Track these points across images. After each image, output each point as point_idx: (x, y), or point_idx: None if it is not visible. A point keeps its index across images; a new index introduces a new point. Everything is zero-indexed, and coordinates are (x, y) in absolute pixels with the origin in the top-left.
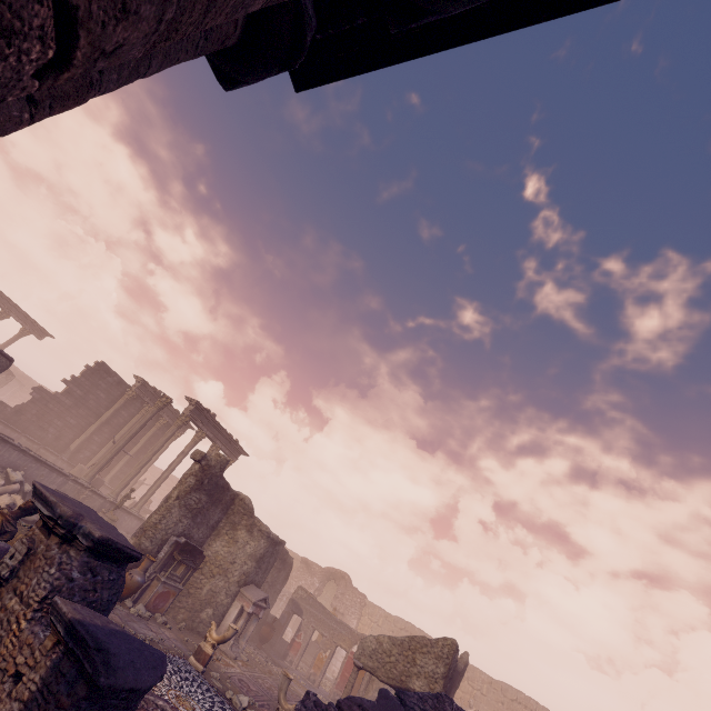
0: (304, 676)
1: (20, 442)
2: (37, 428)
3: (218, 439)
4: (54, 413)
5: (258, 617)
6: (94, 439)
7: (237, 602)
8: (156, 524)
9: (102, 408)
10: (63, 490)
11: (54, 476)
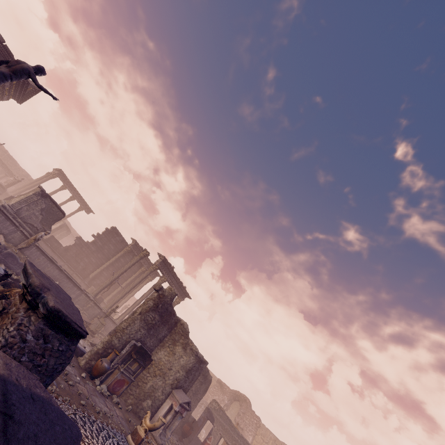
0: None
1: (64, 268)
2: (74, 261)
3: (173, 284)
4: (85, 254)
5: (182, 415)
6: (104, 273)
7: (168, 400)
8: (123, 329)
9: (111, 255)
10: (79, 299)
11: (75, 289)
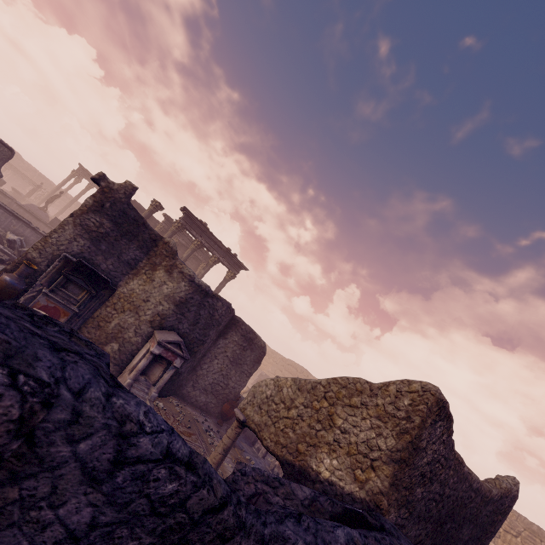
0: (269, 466)
1: None
2: None
3: (214, 250)
4: None
5: (173, 365)
6: None
7: (148, 343)
8: (46, 238)
9: None
10: None
11: None
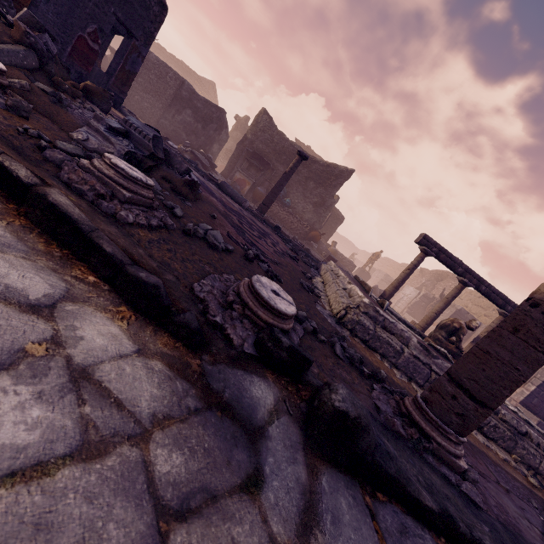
0: None
1: None
2: None
3: None
4: None
5: None
6: None
7: None
8: None
9: None
10: None
11: None
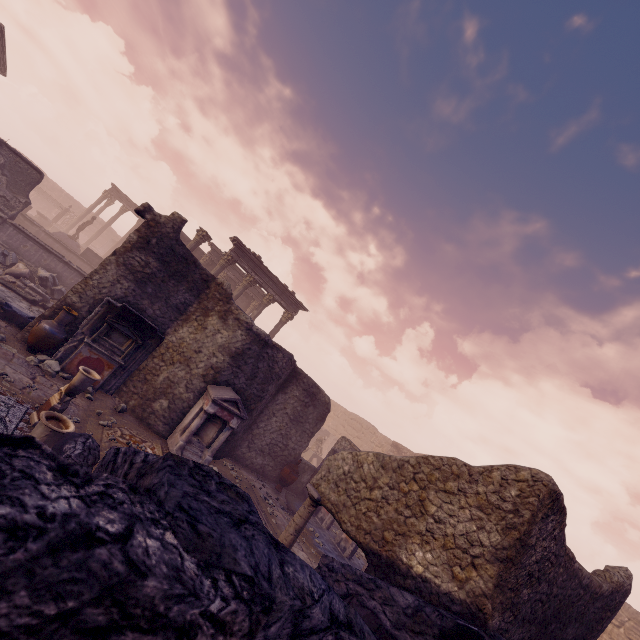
0: (334, 539)
1: None
2: None
3: (269, 287)
4: None
5: (229, 425)
6: None
7: (200, 401)
8: (86, 280)
9: None
10: None
11: None
